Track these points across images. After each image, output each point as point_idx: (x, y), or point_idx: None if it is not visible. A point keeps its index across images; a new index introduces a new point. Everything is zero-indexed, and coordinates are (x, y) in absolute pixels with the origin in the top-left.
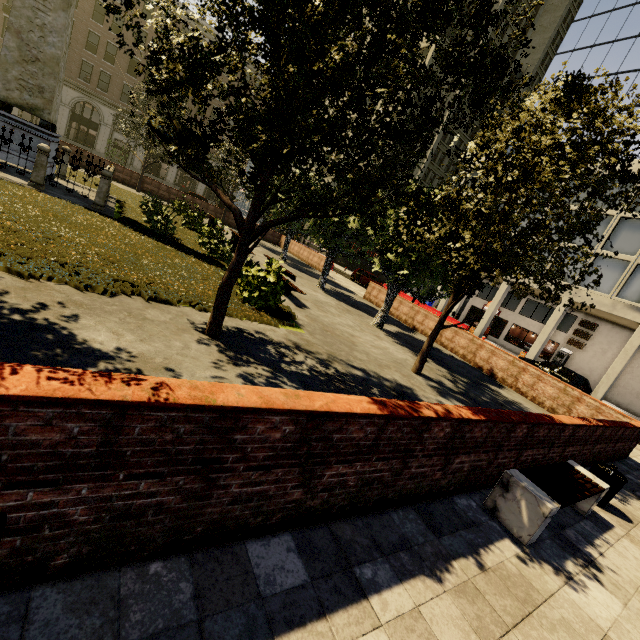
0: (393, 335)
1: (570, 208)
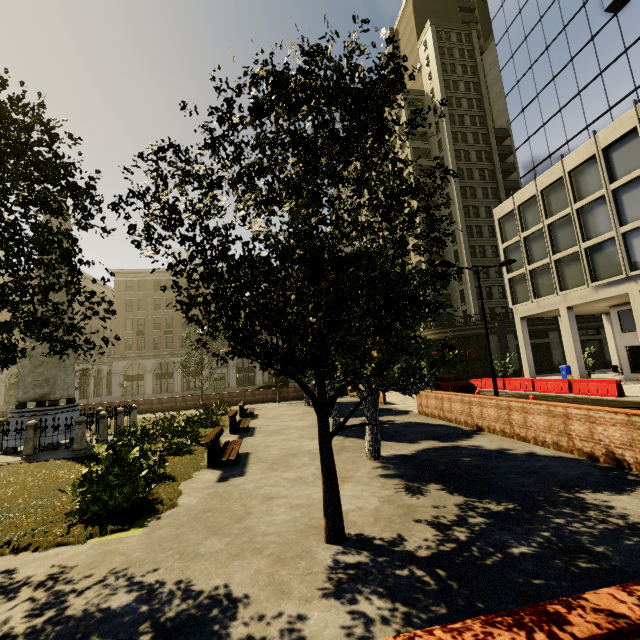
0: (397, 461)
1: (635, 175)
